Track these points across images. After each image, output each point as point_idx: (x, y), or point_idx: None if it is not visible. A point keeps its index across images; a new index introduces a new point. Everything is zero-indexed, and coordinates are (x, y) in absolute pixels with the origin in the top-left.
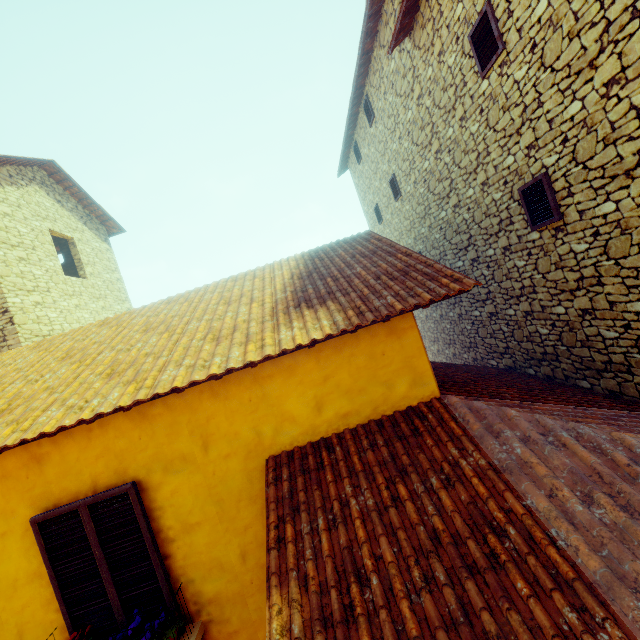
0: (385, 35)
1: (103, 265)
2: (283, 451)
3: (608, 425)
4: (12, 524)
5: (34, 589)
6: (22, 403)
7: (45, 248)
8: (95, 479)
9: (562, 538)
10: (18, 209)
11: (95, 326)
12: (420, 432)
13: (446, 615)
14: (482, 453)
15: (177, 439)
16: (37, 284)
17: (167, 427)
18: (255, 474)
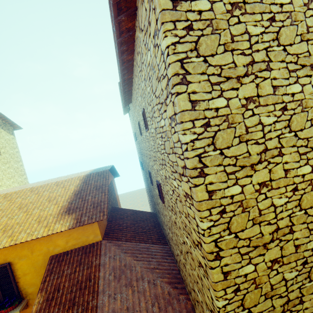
0: None
1: (10, 146)
2: (55, 254)
3: (132, 253)
4: None
5: None
6: None
7: None
8: None
9: (100, 282)
10: None
11: (2, 198)
12: (91, 252)
13: (71, 298)
14: (100, 260)
15: (23, 250)
16: None
17: (21, 247)
18: (46, 260)
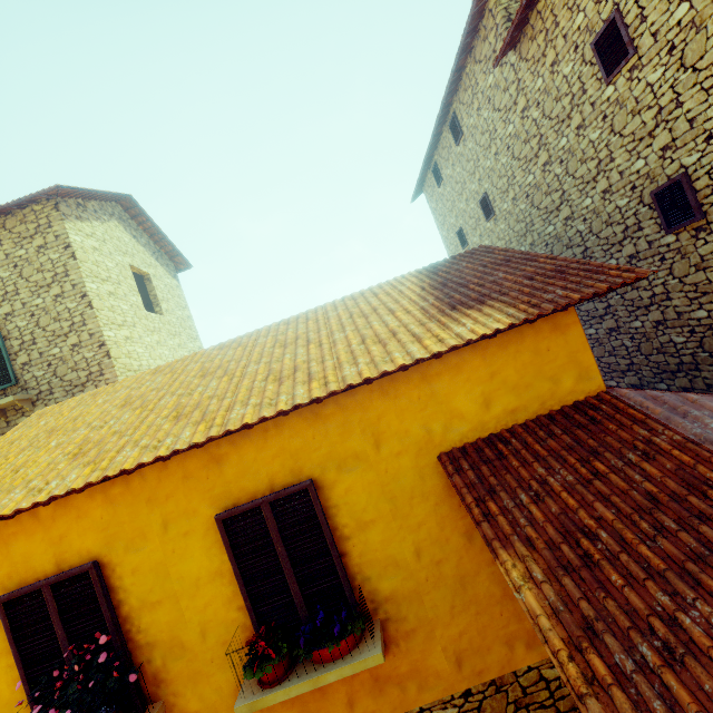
0: (482, 50)
1: (175, 302)
2: (453, 448)
3: None
4: (194, 524)
5: (216, 588)
6: (192, 410)
7: (128, 283)
8: (272, 478)
9: None
10: (104, 244)
11: (214, 350)
12: (598, 420)
13: (688, 552)
14: (673, 431)
15: (349, 438)
16: (125, 319)
17: (339, 426)
18: (426, 471)
